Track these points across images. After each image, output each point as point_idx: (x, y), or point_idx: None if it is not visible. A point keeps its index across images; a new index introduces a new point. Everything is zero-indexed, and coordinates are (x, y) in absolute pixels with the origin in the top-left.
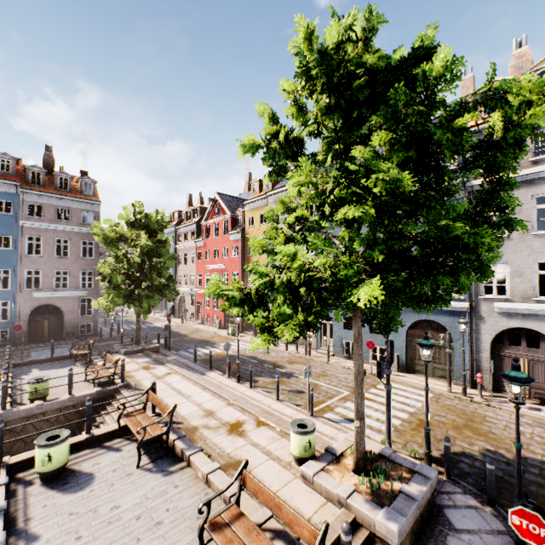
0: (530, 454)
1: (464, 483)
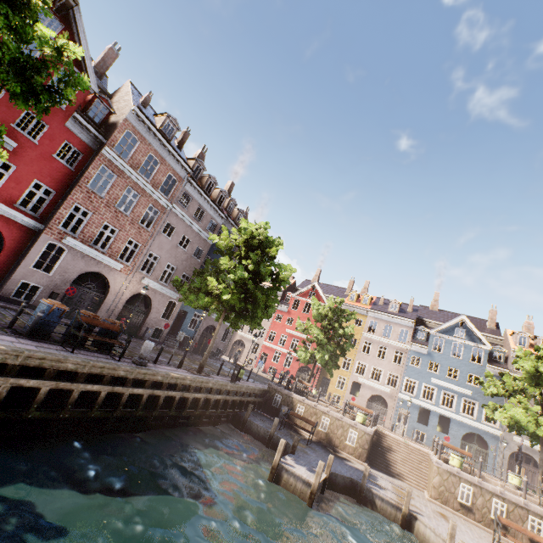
0: None
1: None
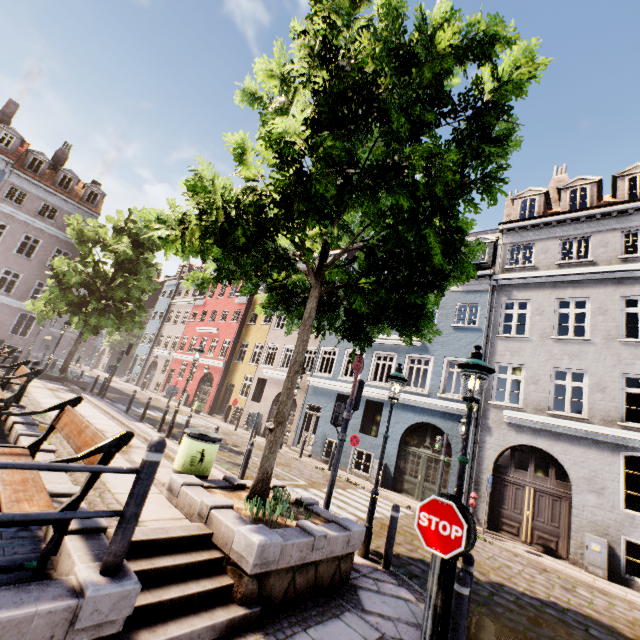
0: (511, 584)
1: (405, 577)
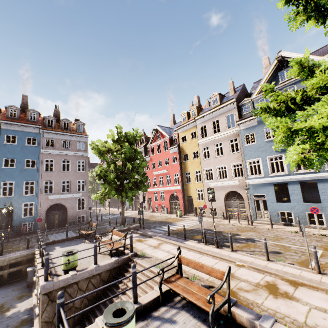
0: None
1: None
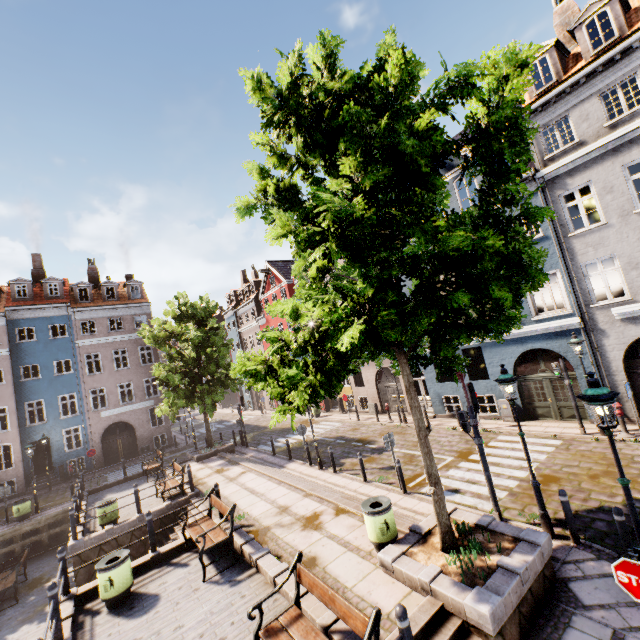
0: None
1: (598, 546)
